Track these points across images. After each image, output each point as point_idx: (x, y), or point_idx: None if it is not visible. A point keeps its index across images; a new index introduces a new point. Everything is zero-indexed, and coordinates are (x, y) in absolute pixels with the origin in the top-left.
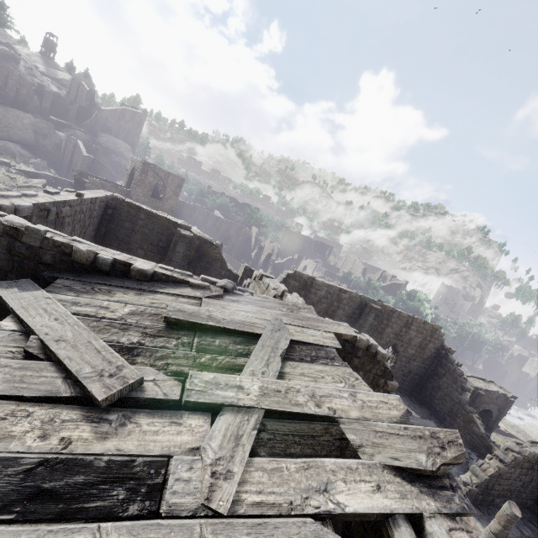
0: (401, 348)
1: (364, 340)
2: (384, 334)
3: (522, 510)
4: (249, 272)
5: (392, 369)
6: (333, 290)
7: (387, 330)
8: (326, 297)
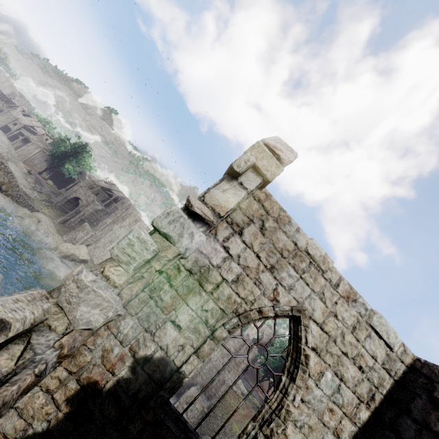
0: None
1: None
2: None
3: None
4: None
5: None
6: None
7: None
8: None
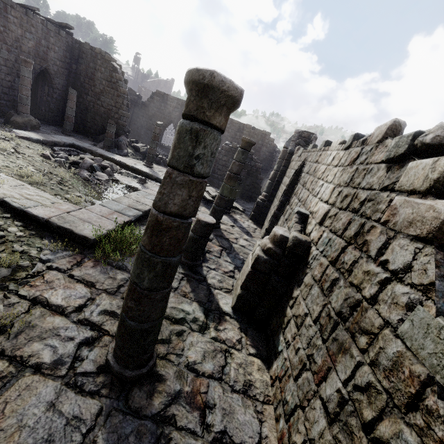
0: None
1: (98, 48)
2: (223, 137)
3: (249, 200)
4: (130, 91)
5: None
6: (181, 102)
7: (225, 134)
8: (177, 107)
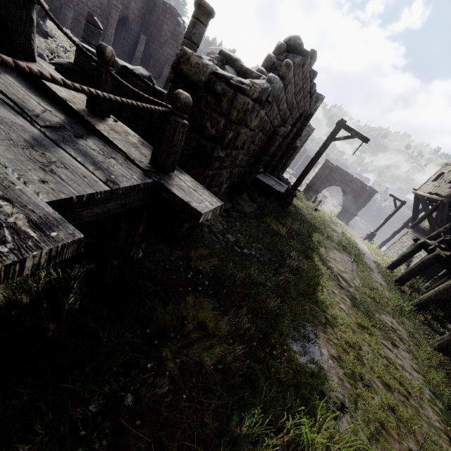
0: None
1: (168, 3)
2: None
3: None
4: None
5: None
6: None
7: None
8: None
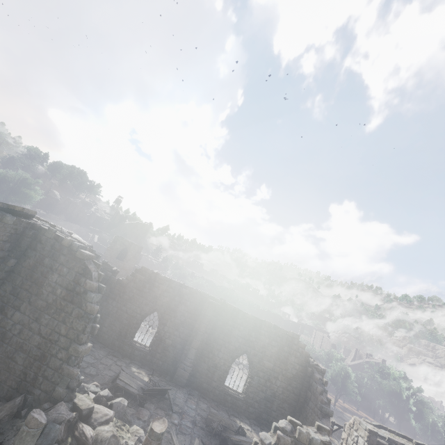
0: (255, 358)
1: (67, 239)
2: (232, 338)
3: None
4: (105, 265)
5: (248, 386)
6: (174, 285)
7: (235, 333)
8: (168, 291)
